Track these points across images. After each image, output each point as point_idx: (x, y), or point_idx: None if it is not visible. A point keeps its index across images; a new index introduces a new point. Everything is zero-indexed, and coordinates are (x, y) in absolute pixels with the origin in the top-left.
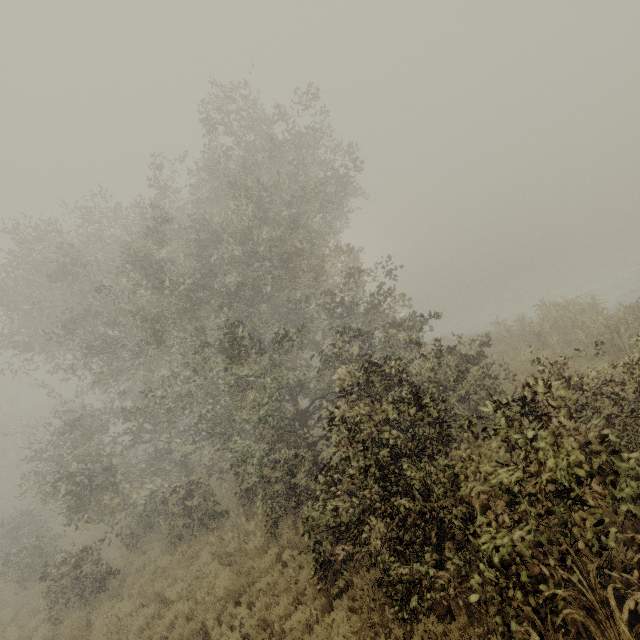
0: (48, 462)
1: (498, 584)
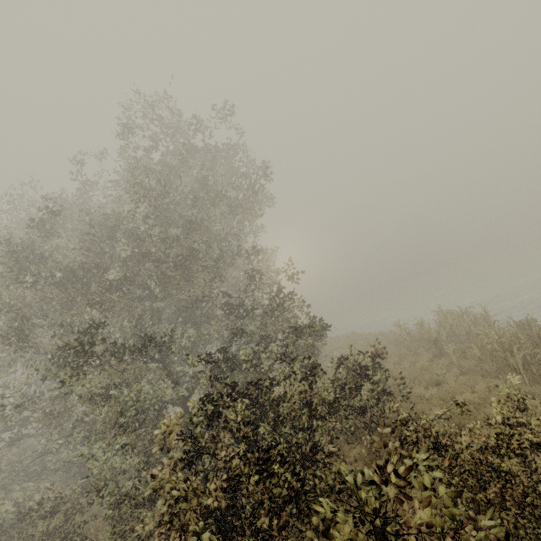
0: None
1: None
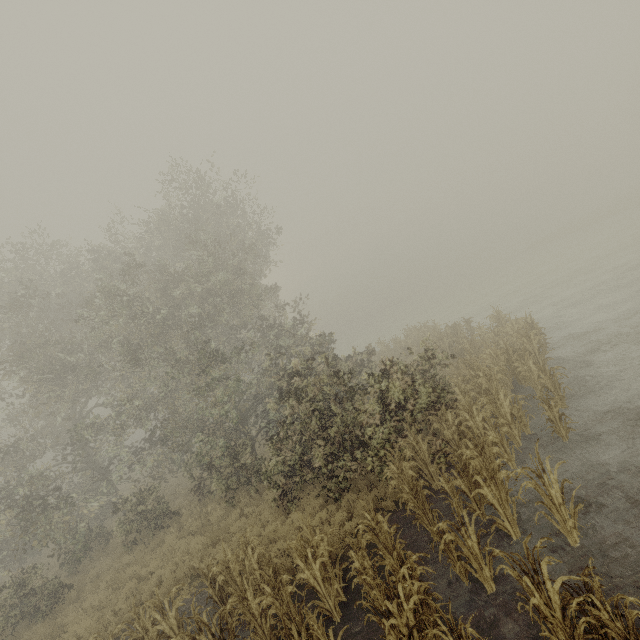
0: None
1: (379, 455)
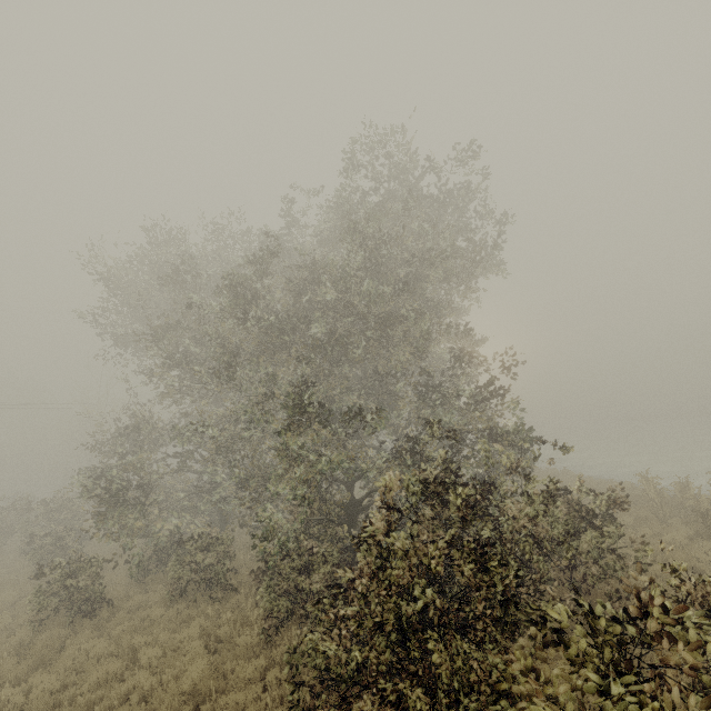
0: (103, 458)
1: None
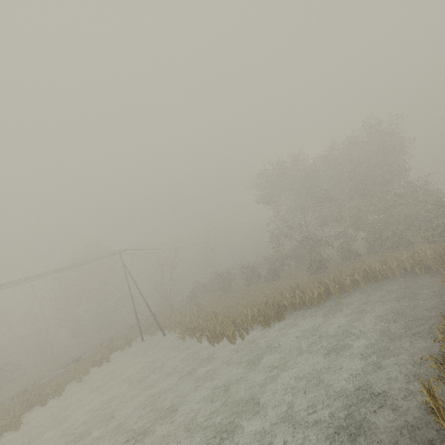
0: (276, 243)
1: None
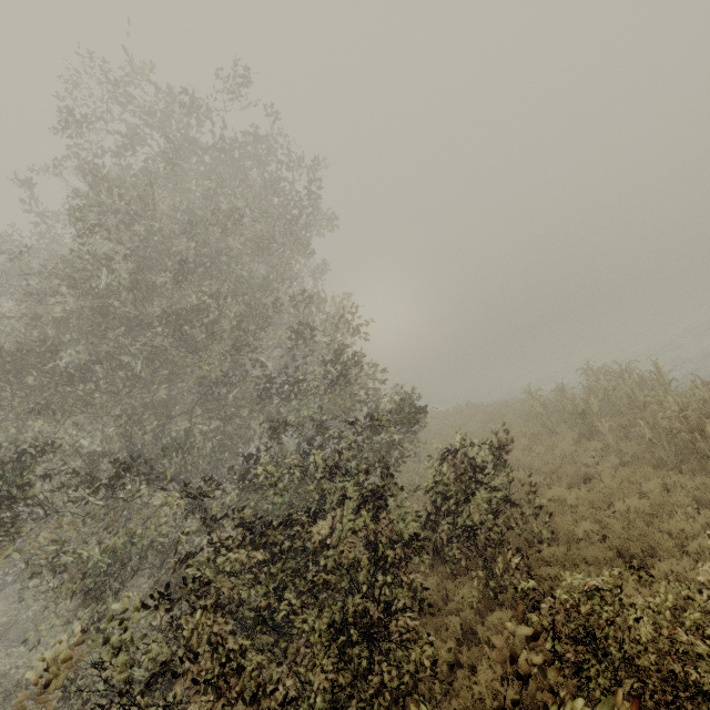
0: None
1: None
